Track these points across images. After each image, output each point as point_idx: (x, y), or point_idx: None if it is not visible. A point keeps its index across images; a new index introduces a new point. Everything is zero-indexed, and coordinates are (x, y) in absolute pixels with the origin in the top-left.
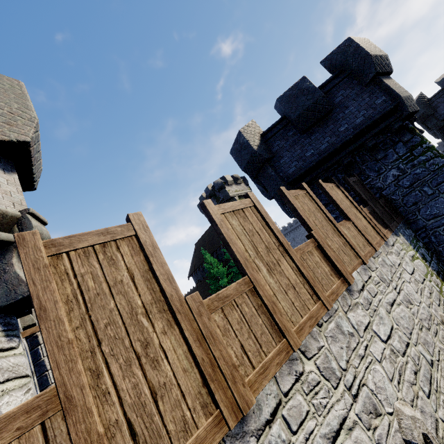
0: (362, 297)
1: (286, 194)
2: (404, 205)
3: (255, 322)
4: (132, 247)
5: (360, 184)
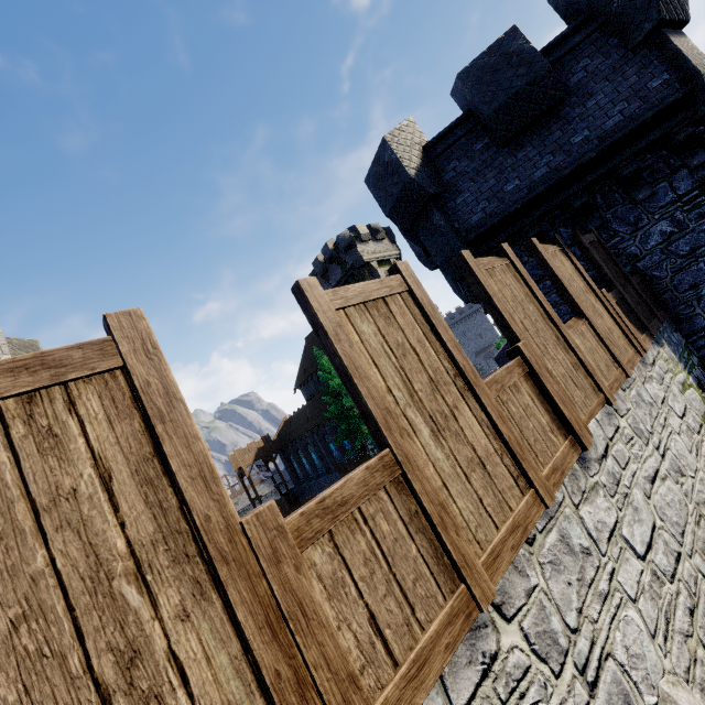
0: (605, 472)
1: (473, 266)
2: (673, 288)
3: (403, 555)
4: (111, 398)
5: (601, 247)
